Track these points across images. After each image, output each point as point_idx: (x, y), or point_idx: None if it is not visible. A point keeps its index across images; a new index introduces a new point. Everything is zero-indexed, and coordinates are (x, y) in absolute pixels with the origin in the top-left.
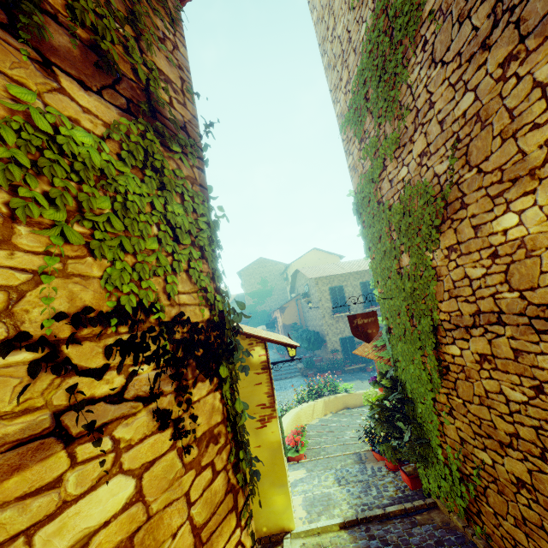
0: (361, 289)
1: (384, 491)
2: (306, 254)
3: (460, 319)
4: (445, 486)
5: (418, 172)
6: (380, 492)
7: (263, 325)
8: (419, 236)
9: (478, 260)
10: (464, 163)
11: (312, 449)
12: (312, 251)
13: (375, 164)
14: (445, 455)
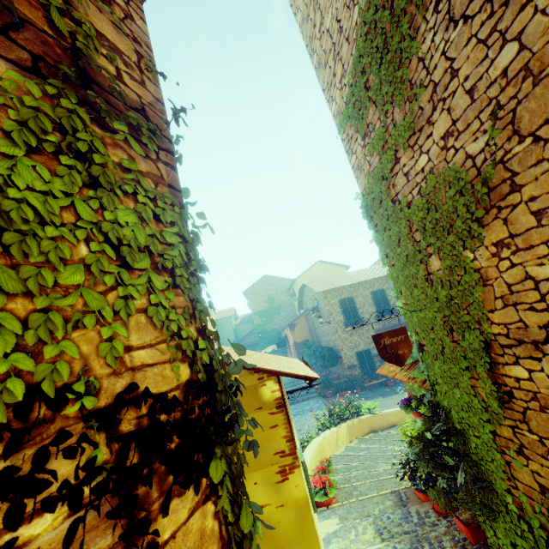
0: (373, 299)
1: (439, 548)
2: (312, 268)
3: (523, 333)
4: (524, 547)
5: (442, 157)
6: None
7: (273, 345)
8: (451, 234)
9: (545, 255)
10: (511, 135)
11: (341, 488)
12: (317, 264)
13: (385, 158)
14: (517, 504)
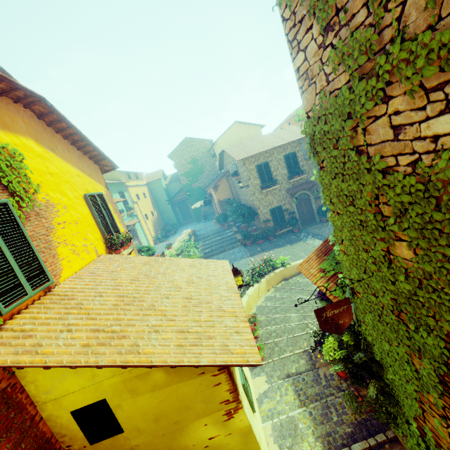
0: (285, 162)
1: (343, 415)
2: (229, 129)
3: None
4: (417, 449)
5: None
6: (340, 416)
7: (201, 201)
8: None
9: None
10: None
11: (266, 344)
12: (234, 124)
13: (362, 89)
14: (420, 426)
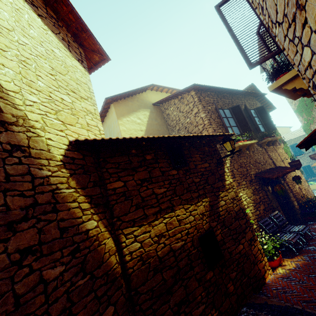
0: None
1: None
2: None
3: None
4: None
5: None
6: None
7: None
8: None
9: None
10: None
11: None
12: None
13: (308, 123)
14: None
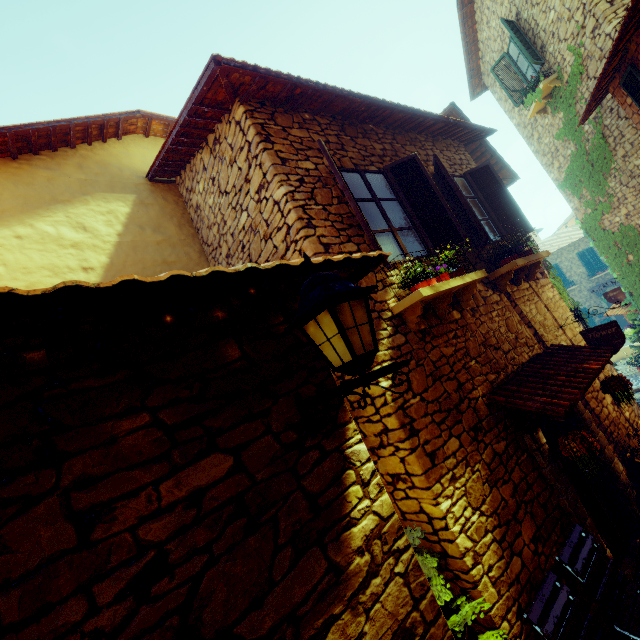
0: (580, 260)
1: None
2: None
3: None
4: None
5: (626, 221)
6: None
7: None
8: (635, 247)
9: None
10: None
11: None
12: None
13: (596, 213)
14: None
